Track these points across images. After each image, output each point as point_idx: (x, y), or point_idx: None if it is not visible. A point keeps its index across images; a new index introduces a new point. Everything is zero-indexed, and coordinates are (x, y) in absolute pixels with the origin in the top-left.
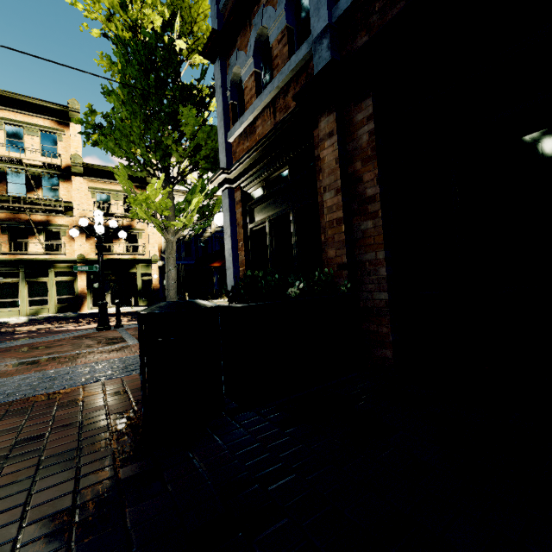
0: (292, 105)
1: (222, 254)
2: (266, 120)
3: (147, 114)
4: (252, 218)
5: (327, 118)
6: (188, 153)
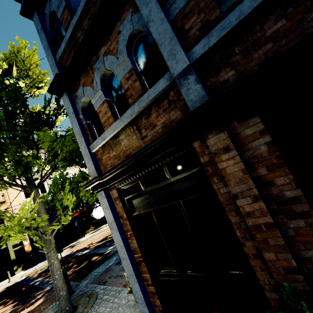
0: (159, 123)
1: (78, 206)
2: (131, 135)
3: (1, 140)
4: (132, 208)
5: (216, 136)
6: (48, 160)
